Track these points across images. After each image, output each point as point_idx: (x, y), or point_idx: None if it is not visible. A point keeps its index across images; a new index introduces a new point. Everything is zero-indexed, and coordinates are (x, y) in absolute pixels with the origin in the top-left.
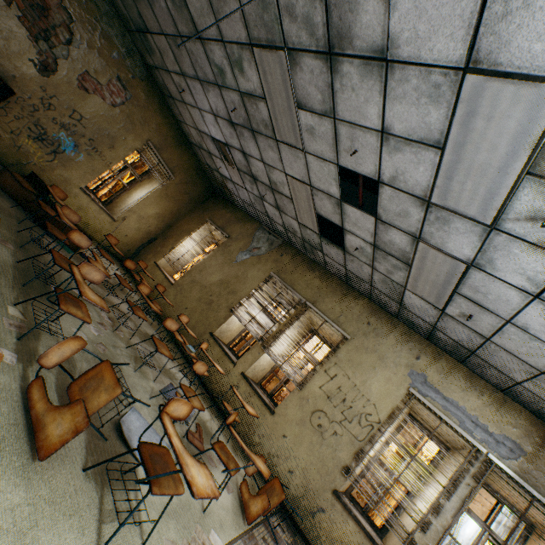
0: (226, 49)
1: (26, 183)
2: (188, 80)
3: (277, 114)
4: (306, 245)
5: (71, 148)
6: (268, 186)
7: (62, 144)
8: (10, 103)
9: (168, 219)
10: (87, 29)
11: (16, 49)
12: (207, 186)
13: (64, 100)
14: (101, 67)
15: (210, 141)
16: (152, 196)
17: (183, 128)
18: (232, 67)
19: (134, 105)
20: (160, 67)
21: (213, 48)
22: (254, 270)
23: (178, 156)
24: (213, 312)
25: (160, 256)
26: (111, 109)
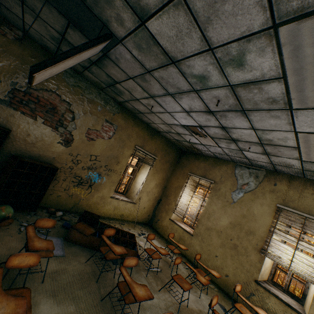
0: (213, 55)
1: (85, 227)
2: (157, 98)
3: (306, 85)
4: (308, 172)
5: (97, 177)
6: (255, 142)
7: (92, 178)
8: (57, 174)
9: (162, 183)
10: (79, 104)
11: (49, 142)
12: (176, 150)
13: (83, 153)
14: (95, 121)
15: (179, 127)
16: (149, 176)
17: (152, 126)
18: (222, 68)
19: (119, 130)
20: (129, 100)
21: (191, 63)
22: (256, 206)
23: (154, 143)
24: (243, 256)
25: (170, 213)
26: (109, 141)
